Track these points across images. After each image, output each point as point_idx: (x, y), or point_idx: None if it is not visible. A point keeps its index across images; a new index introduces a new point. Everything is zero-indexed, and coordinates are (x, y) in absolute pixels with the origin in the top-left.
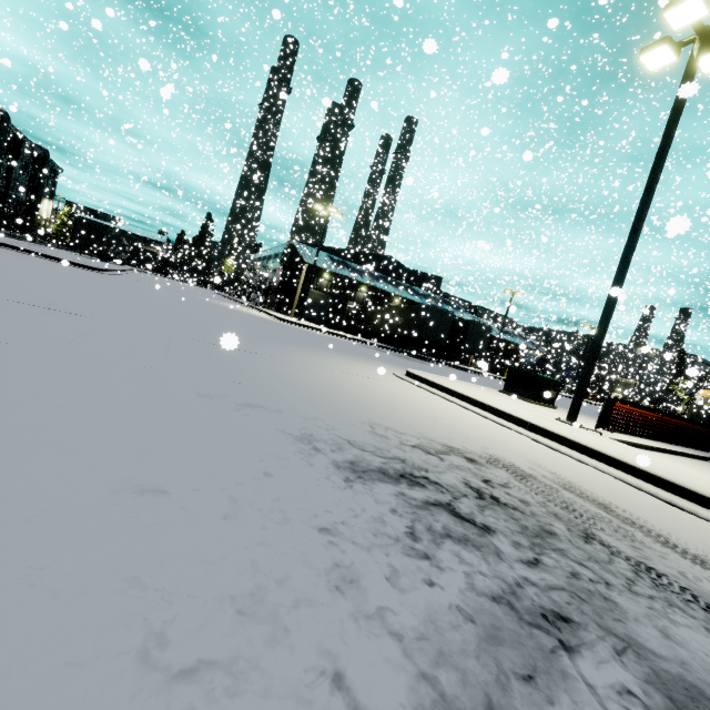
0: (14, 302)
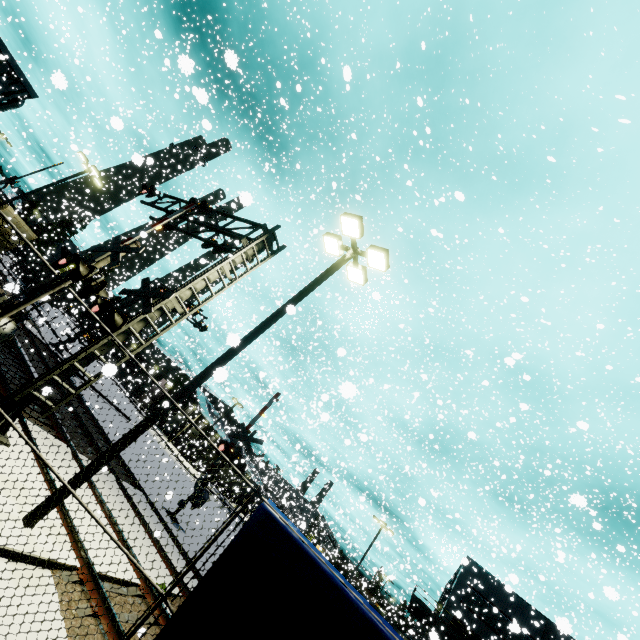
0: None
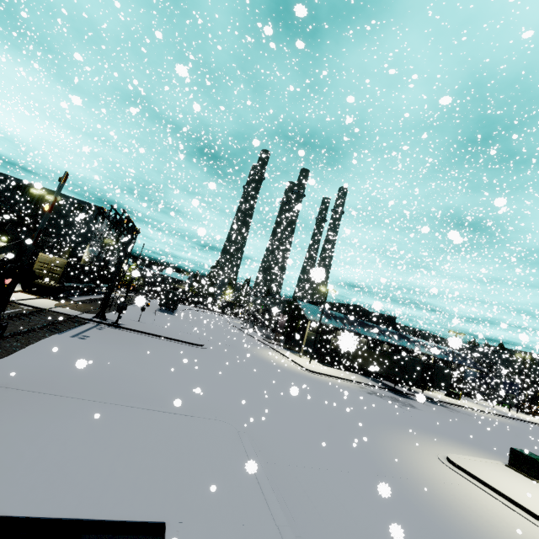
0: (310, 468)
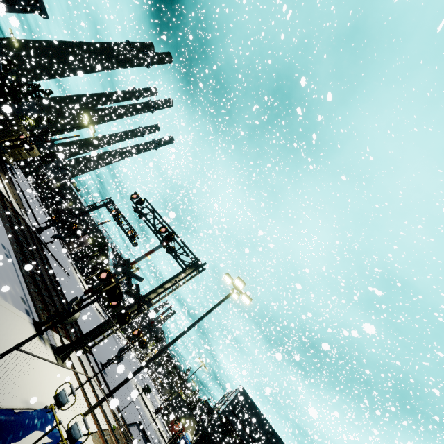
0: None
